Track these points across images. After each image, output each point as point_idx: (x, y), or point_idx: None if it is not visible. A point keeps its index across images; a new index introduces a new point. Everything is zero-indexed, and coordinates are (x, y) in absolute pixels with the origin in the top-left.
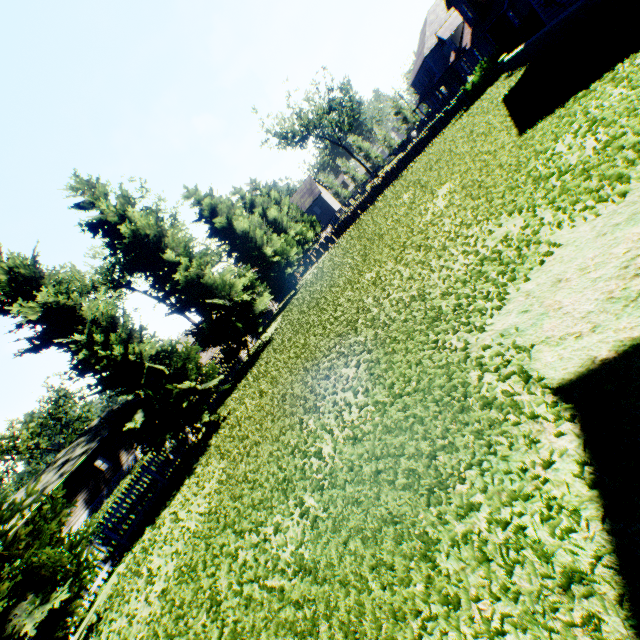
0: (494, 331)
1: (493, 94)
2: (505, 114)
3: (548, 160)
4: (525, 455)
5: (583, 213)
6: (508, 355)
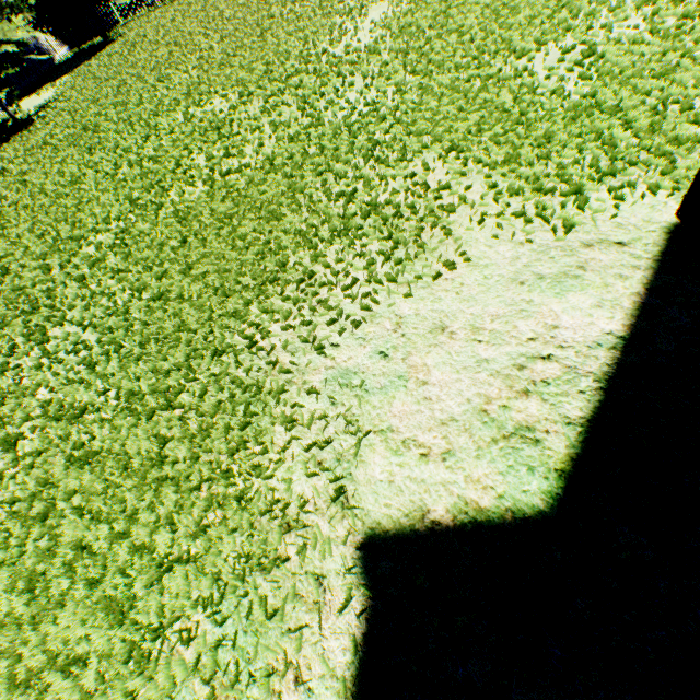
0: (335, 364)
1: None
2: None
3: (518, 76)
4: (285, 639)
5: (516, 220)
6: (334, 426)
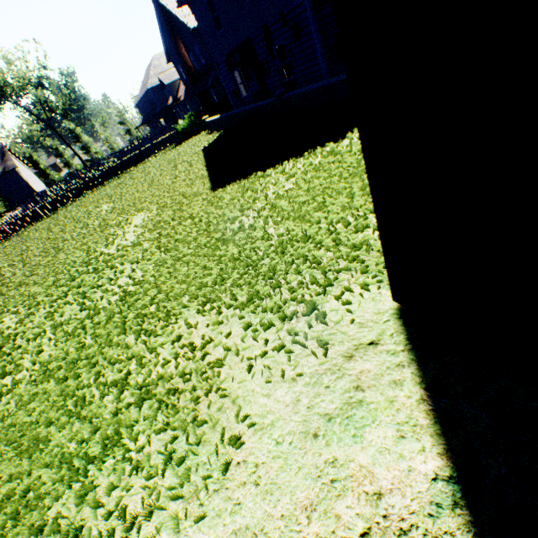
0: None
1: (197, 142)
2: (203, 163)
3: (236, 233)
4: None
5: (279, 353)
6: None
